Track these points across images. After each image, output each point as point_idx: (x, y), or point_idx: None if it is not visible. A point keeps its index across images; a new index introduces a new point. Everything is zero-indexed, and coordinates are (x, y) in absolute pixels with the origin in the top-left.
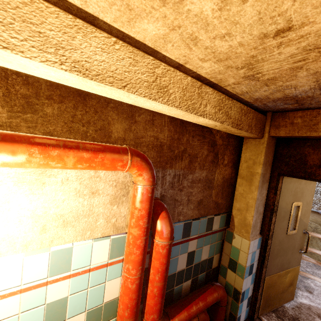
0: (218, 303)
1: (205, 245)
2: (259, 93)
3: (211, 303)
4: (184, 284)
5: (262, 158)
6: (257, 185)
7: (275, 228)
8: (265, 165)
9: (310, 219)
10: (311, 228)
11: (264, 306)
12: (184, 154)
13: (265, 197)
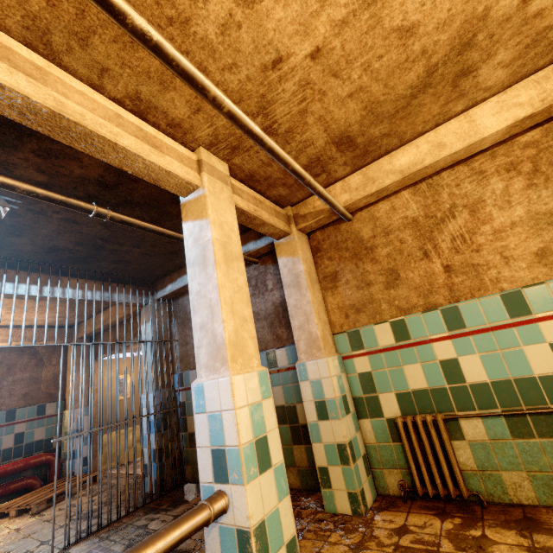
0: (50, 467)
1: (38, 427)
2: (39, 323)
3: (34, 462)
4: (14, 460)
5: (73, 353)
6: (73, 371)
7: (101, 397)
8: (79, 357)
9: None
10: None
11: (105, 462)
12: (1, 365)
13: (87, 377)
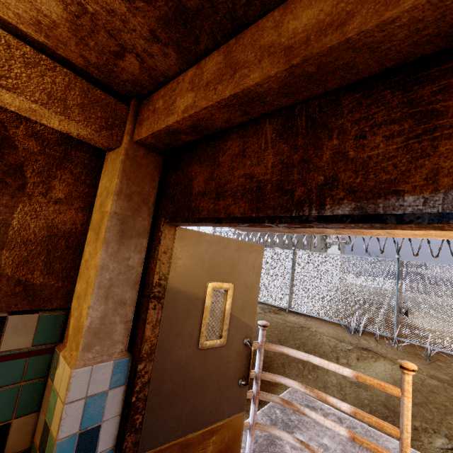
0: None
1: None
2: None
3: None
4: None
5: (115, 181)
6: (103, 237)
7: (163, 336)
8: (128, 199)
9: (331, 334)
10: (330, 348)
11: None
12: None
13: (137, 268)
